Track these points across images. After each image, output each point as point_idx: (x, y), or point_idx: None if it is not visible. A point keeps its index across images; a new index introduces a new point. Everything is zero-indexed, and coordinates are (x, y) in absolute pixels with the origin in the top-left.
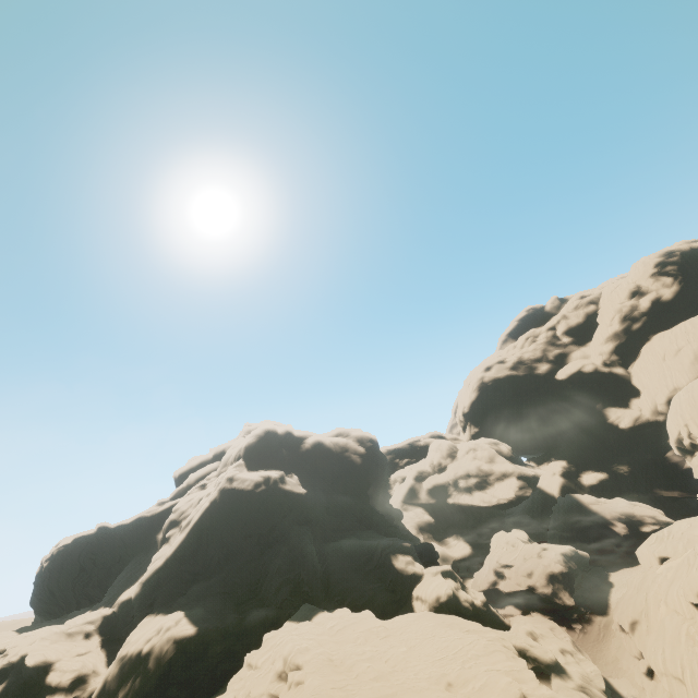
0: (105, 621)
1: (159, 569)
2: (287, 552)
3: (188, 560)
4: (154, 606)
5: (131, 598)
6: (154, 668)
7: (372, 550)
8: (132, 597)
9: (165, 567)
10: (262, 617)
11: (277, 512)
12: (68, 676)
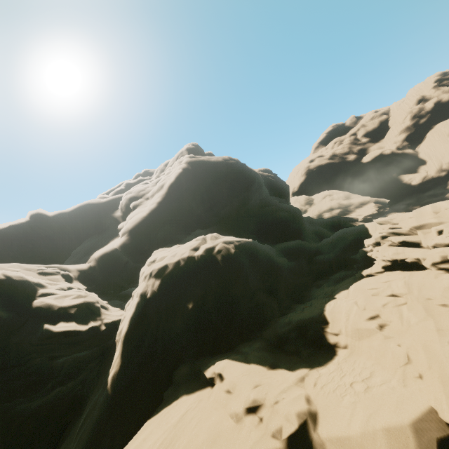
0: (81, 274)
1: (144, 220)
2: (277, 209)
3: (173, 215)
4: (157, 245)
5: (112, 250)
6: (230, 268)
7: (328, 223)
8: (116, 246)
9: (150, 218)
10: (299, 244)
11: (254, 180)
12: (70, 303)
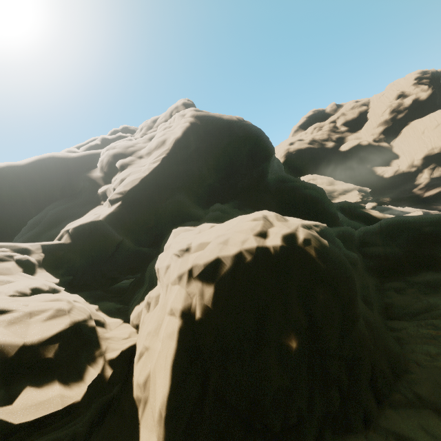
0: (48, 257)
1: (145, 184)
2: (302, 186)
3: (181, 181)
4: (170, 222)
5: (97, 223)
6: (339, 272)
7: (338, 207)
8: (104, 218)
9: (152, 183)
10: (349, 232)
11: (274, 148)
12: (43, 333)
